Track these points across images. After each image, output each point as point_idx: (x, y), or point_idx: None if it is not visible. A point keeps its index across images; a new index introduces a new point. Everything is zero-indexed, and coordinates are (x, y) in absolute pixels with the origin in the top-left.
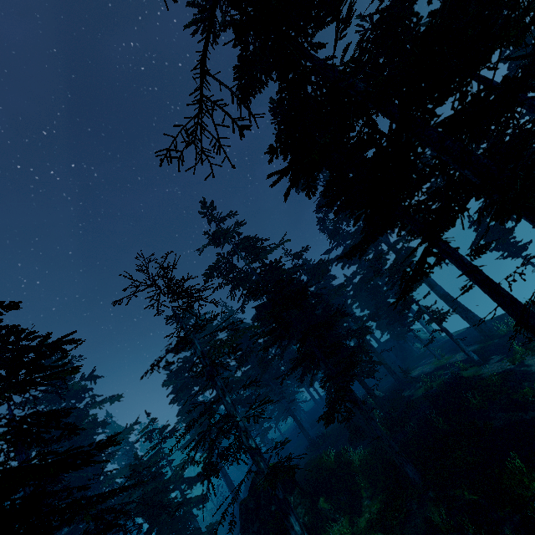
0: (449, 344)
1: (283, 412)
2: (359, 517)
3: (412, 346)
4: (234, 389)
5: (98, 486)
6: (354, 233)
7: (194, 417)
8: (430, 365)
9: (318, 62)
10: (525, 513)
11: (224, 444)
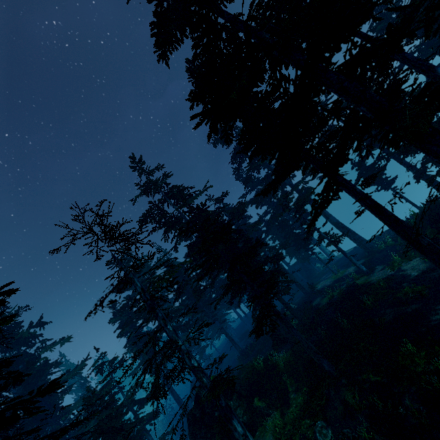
0: (342, 262)
1: (217, 331)
2: (288, 408)
3: (314, 266)
4: (174, 318)
5: (55, 421)
6: (264, 178)
7: (140, 346)
8: (330, 279)
9: (228, 16)
10: (418, 385)
11: (169, 364)
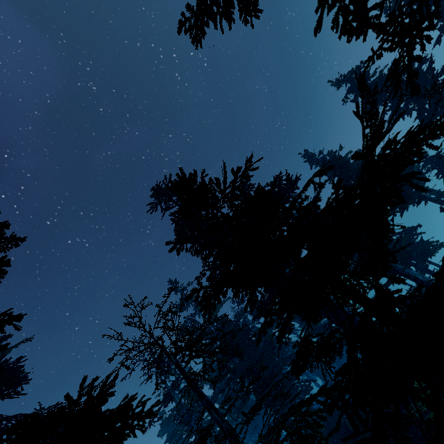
0: None
1: None
2: None
3: None
4: (213, 427)
5: None
6: None
7: None
8: None
9: None
10: None
11: None
